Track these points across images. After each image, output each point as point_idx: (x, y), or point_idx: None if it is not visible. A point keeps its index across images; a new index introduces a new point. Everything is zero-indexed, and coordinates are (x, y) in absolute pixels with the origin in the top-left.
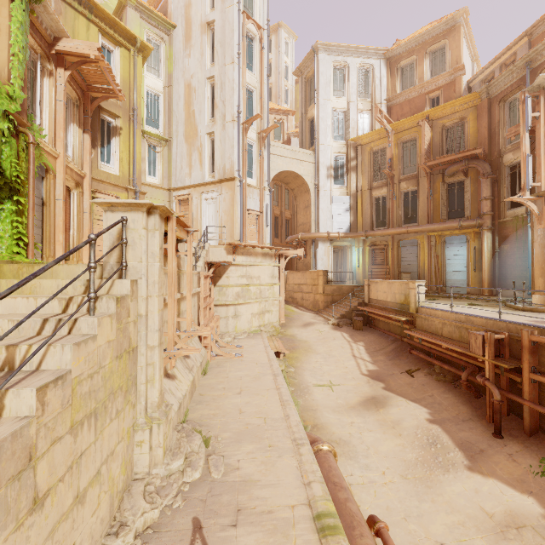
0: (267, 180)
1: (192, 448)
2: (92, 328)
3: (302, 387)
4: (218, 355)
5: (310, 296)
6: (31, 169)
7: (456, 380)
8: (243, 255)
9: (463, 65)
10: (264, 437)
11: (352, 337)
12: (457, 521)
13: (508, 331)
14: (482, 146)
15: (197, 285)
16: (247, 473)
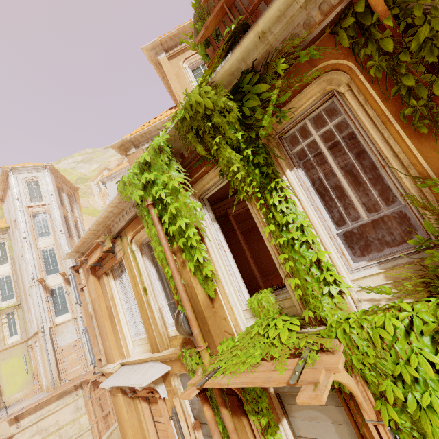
0: (78, 308)
1: None
2: None
3: None
4: None
5: None
6: None
7: None
8: (31, 413)
9: None
10: None
11: None
12: None
13: None
14: None
15: None
16: None
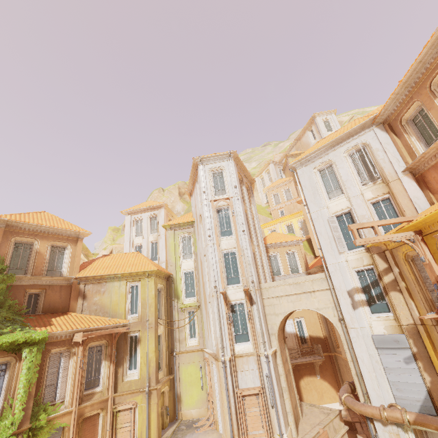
0: (262, 342)
1: None
2: None
3: None
4: None
5: None
6: None
7: None
8: None
9: None
10: None
11: None
12: None
13: None
14: None
15: None
16: None
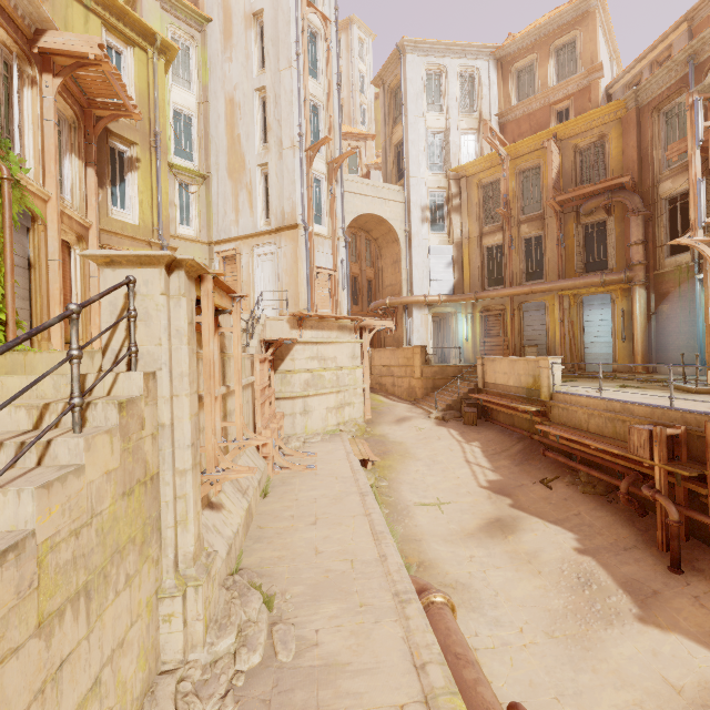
0: (342, 227)
1: (247, 615)
2: (76, 454)
3: (400, 507)
4: (283, 468)
5: (403, 381)
6: (6, 215)
7: (610, 491)
8: (313, 328)
9: (601, 64)
10: (352, 591)
11: (463, 435)
12: (632, 700)
13: (685, 424)
14: (630, 173)
15: (250, 373)
16: (330, 651)
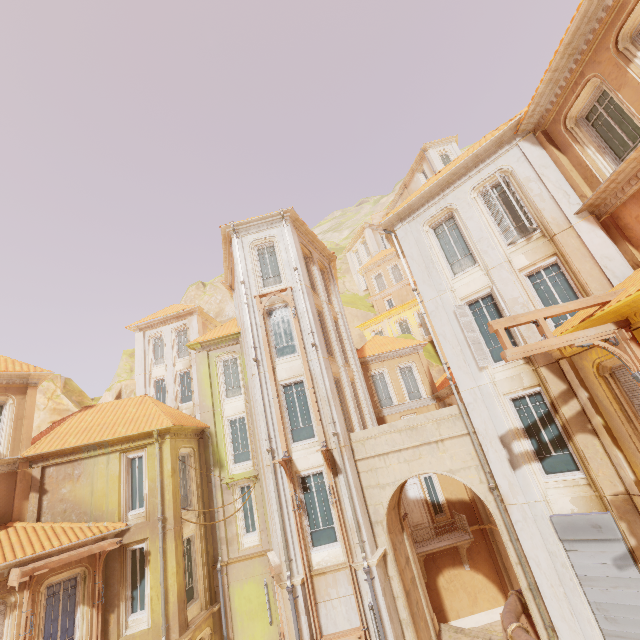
0: (358, 543)
1: None
2: None
3: None
4: None
5: None
6: None
7: None
8: None
9: None
10: None
11: None
12: None
13: None
14: None
15: None
16: None
